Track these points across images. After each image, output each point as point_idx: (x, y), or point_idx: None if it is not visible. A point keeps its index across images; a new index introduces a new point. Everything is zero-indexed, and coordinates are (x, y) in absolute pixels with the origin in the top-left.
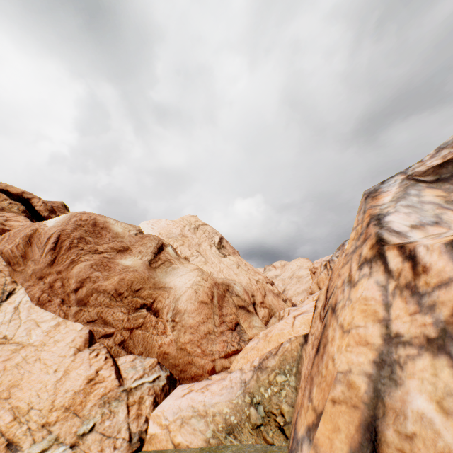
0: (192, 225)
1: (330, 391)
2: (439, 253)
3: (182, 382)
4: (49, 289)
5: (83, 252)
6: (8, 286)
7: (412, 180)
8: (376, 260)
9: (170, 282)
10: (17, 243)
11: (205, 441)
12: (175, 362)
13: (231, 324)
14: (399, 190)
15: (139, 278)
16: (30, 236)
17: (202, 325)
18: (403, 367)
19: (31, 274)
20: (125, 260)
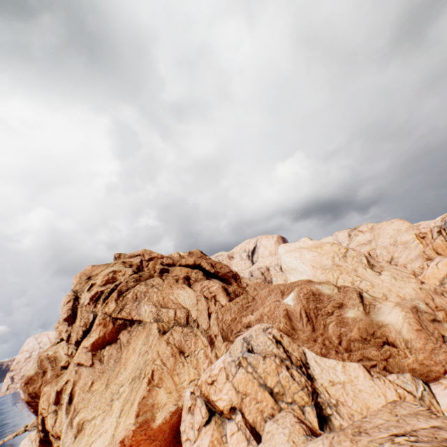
0: (338, 255)
1: None
2: None
3: (427, 382)
4: (323, 346)
5: (324, 317)
6: (299, 349)
7: None
8: None
9: (384, 319)
10: (284, 322)
11: None
12: (420, 372)
13: (440, 338)
14: None
15: (367, 324)
16: (287, 315)
17: (425, 345)
18: None
19: (307, 339)
20: (347, 313)
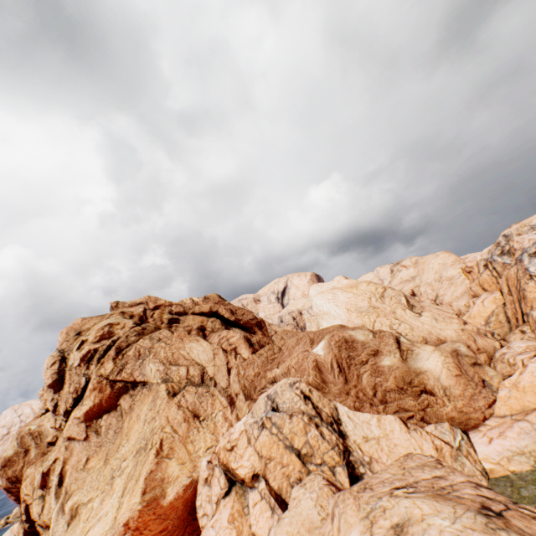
0: (375, 295)
1: None
2: None
3: (467, 431)
4: (357, 399)
5: (357, 366)
6: (330, 404)
7: None
8: None
9: (422, 366)
10: (313, 374)
11: (531, 466)
12: (459, 421)
13: (480, 383)
14: None
15: (404, 372)
16: (316, 367)
17: (465, 392)
18: None
19: (339, 393)
20: (383, 361)
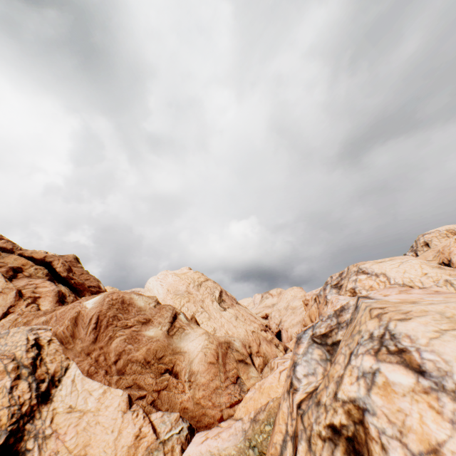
0: (195, 282)
1: (271, 450)
2: (295, 407)
3: (198, 430)
4: (95, 363)
5: (117, 328)
6: (64, 362)
7: (312, 341)
8: (288, 393)
9: (185, 346)
10: (67, 325)
11: None
12: (192, 415)
13: (233, 378)
14: (306, 346)
15: (161, 346)
16: (75, 318)
17: (211, 382)
18: (287, 443)
19: (81, 351)
20: (149, 331)
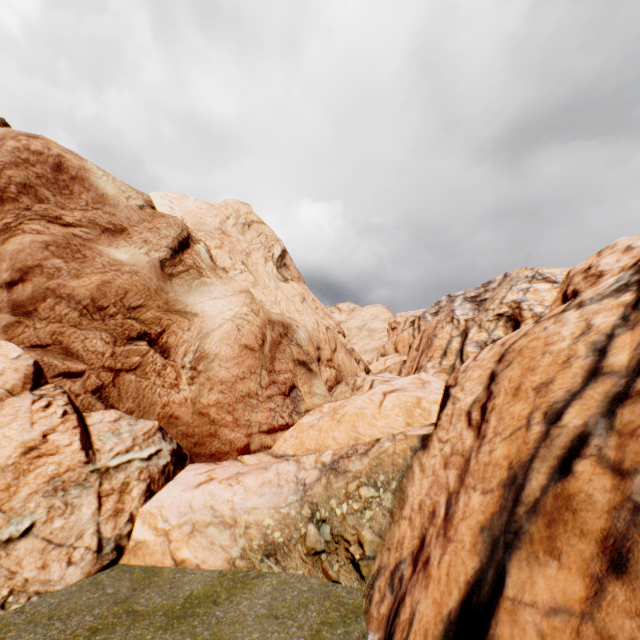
0: (240, 218)
1: None
2: None
3: (195, 460)
4: None
5: (30, 215)
6: None
7: None
8: None
9: (196, 304)
10: None
11: (228, 562)
12: (188, 431)
13: (285, 387)
14: None
15: (139, 287)
16: None
17: (240, 382)
18: None
19: None
20: (116, 249)
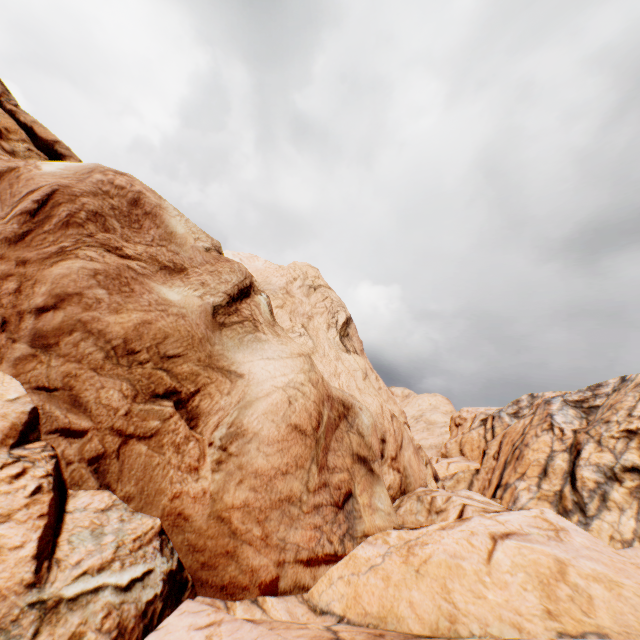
0: (307, 280)
1: None
2: None
3: (197, 589)
4: None
5: (90, 242)
6: None
7: None
8: None
9: (244, 363)
10: None
11: None
12: (196, 542)
13: (339, 493)
14: None
15: (182, 333)
16: None
17: (280, 477)
18: None
19: None
20: (169, 288)
